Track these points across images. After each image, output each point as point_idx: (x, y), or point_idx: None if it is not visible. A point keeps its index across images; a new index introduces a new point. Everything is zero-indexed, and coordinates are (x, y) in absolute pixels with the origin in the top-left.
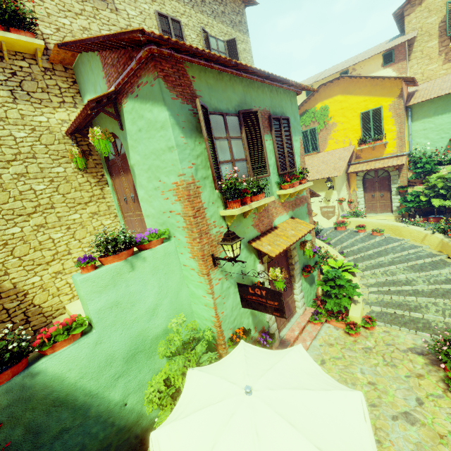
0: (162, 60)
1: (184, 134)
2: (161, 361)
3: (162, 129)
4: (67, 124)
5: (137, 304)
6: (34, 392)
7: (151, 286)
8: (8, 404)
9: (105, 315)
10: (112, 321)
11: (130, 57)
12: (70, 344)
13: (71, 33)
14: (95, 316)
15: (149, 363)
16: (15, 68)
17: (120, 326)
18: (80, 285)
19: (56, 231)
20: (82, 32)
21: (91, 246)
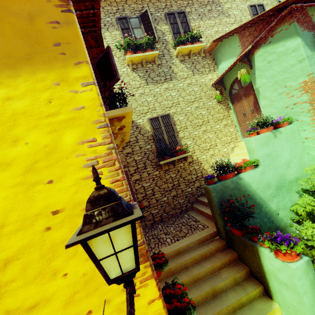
0: (295, 12)
1: (310, 50)
2: (295, 197)
3: (293, 52)
4: (211, 80)
5: (279, 158)
6: (240, 187)
7: (285, 149)
8: (232, 188)
9: (264, 159)
10: (268, 164)
11: (266, 23)
12: (251, 170)
13: (211, 36)
14: (260, 158)
15: (288, 195)
16: (193, 60)
17: (271, 168)
18: (253, 141)
19: (210, 134)
20: (215, 34)
21: (225, 143)
